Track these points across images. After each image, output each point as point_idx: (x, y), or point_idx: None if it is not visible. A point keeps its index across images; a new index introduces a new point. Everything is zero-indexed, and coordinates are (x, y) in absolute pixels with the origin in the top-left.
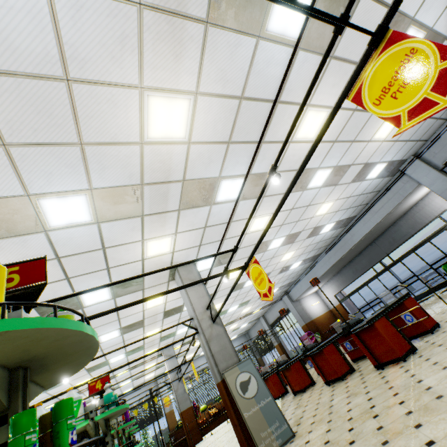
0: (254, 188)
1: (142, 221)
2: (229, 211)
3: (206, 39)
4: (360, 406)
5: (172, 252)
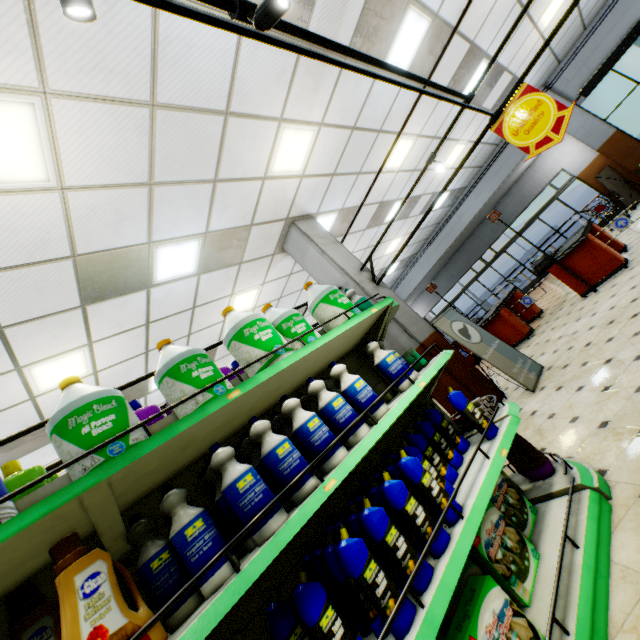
0: (426, 59)
1: (297, 58)
2: (387, 101)
3: None
4: (628, 295)
5: (301, 176)
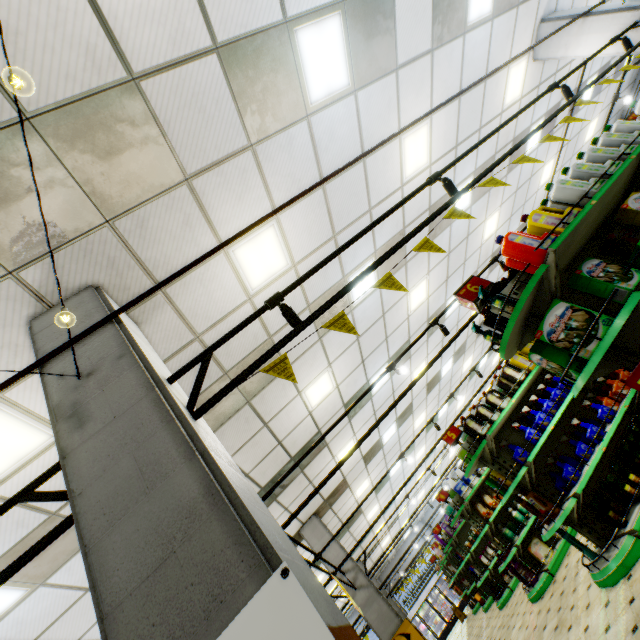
0: None
1: None
2: None
3: (505, 181)
4: None
5: None
